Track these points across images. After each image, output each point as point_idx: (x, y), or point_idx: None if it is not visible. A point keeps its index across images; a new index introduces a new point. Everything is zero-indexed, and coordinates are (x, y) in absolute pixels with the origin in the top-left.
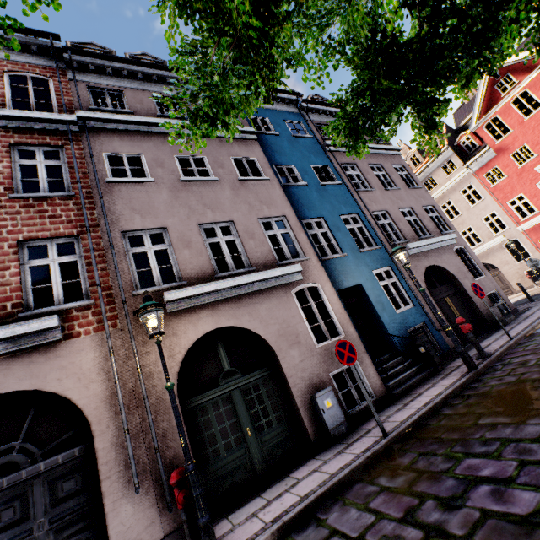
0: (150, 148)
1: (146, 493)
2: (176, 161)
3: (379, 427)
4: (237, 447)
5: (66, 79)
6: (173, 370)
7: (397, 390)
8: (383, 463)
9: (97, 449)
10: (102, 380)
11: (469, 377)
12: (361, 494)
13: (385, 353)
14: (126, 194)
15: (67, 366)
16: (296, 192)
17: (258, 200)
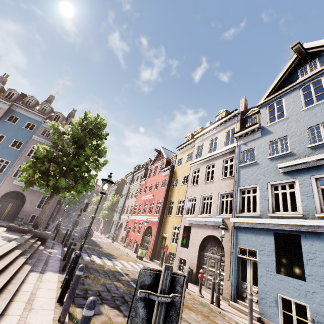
0: None
1: None
2: None
3: None
4: None
5: None
6: None
7: None
8: None
9: None
10: None
11: None
12: None
13: None
14: None
15: None
16: None
17: None
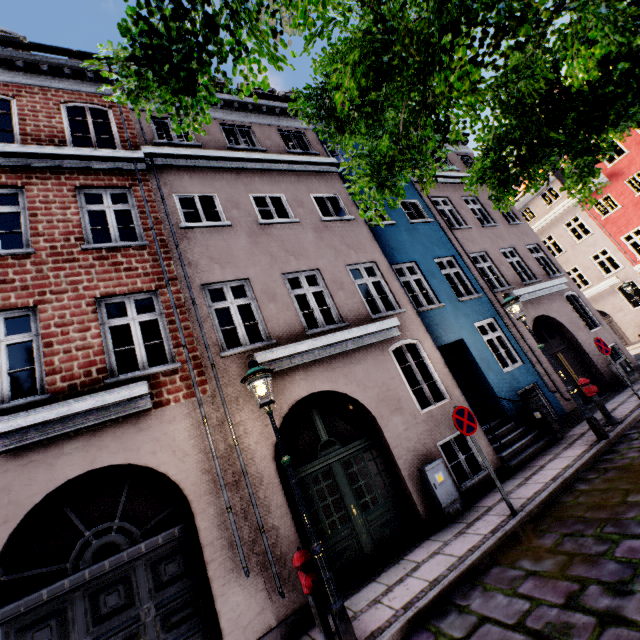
0: (223, 187)
1: (254, 577)
2: (252, 201)
3: (506, 504)
4: (342, 527)
5: (126, 109)
6: (270, 441)
7: (513, 462)
8: (519, 545)
9: (199, 529)
10: (197, 453)
11: (600, 447)
12: (503, 578)
13: (492, 418)
14: (202, 241)
15: (159, 438)
16: (384, 233)
17: (344, 244)
